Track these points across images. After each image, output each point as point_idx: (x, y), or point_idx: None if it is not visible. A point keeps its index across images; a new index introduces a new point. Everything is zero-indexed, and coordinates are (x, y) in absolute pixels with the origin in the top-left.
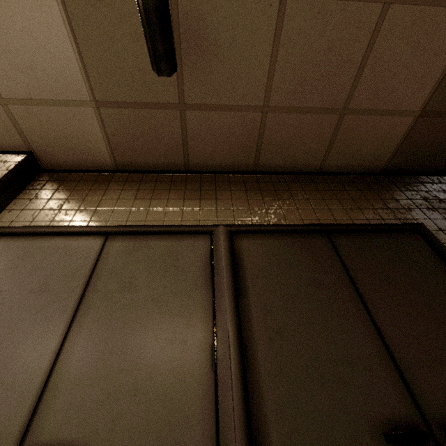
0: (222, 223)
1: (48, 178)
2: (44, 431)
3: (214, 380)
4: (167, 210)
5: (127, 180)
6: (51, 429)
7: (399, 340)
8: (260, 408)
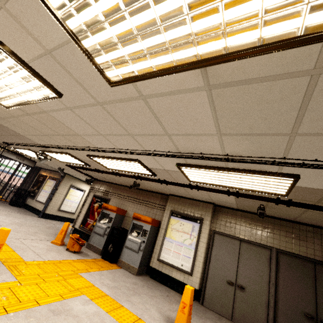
0: (275, 245)
1: (218, 209)
2: (238, 282)
3: (268, 288)
4: (256, 234)
5: (241, 216)
6: (239, 282)
7: (321, 302)
8: (278, 297)
